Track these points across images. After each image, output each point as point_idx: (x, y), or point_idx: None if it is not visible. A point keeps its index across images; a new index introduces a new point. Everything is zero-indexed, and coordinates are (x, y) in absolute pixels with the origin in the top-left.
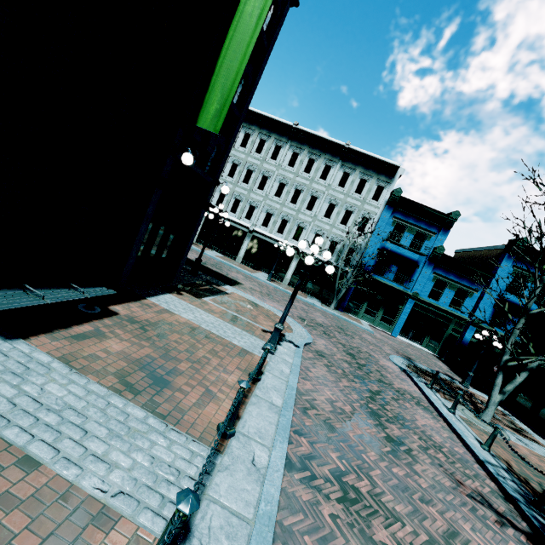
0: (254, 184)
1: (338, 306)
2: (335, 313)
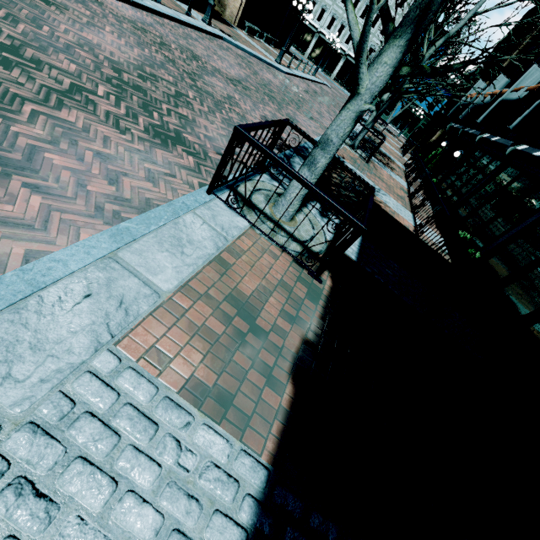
0: None
1: None
2: None
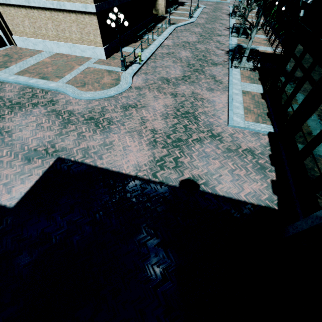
0: None
1: None
2: (217, 1)
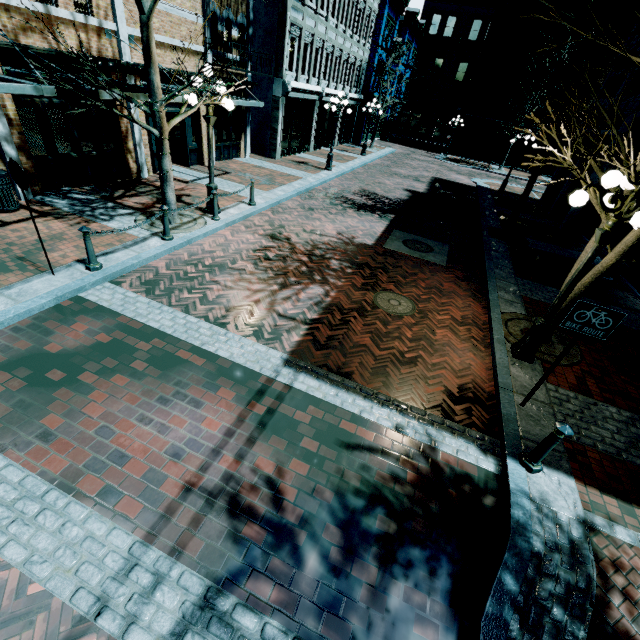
0: (320, 1)
1: (357, 140)
2: (389, 151)
